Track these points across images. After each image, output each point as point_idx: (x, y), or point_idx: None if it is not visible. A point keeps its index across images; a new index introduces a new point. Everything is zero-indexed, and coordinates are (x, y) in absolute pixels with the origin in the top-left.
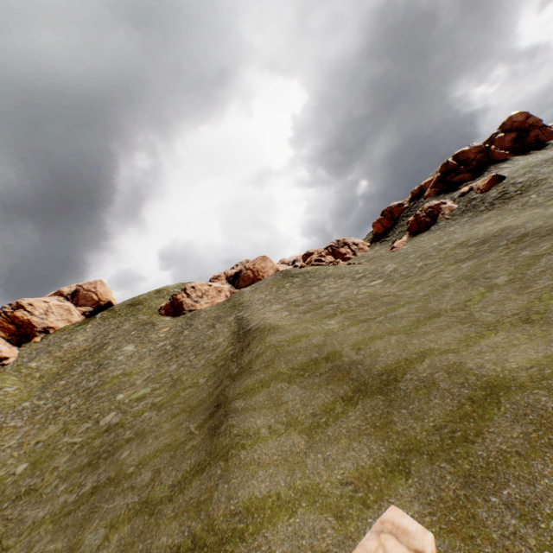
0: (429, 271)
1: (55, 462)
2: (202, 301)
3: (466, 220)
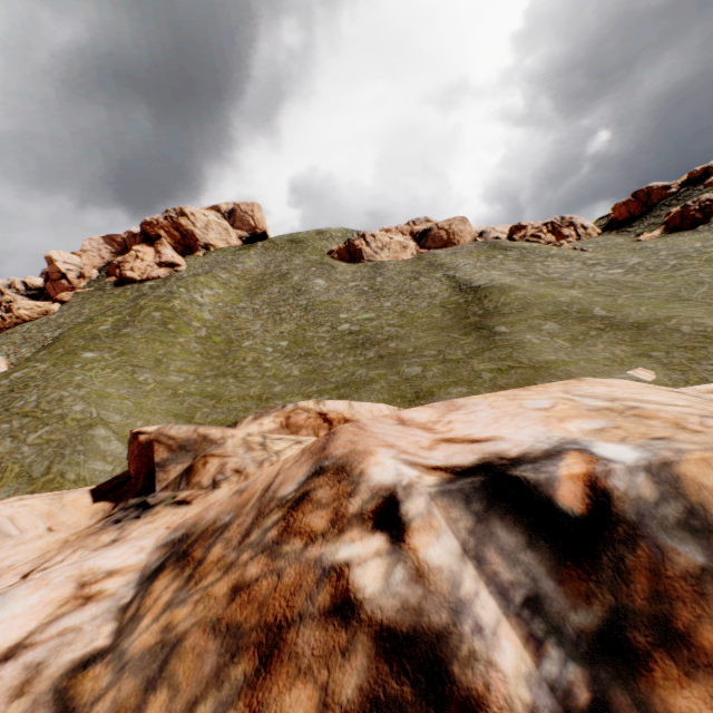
0: (684, 271)
1: (316, 344)
2: (383, 254)
3: None
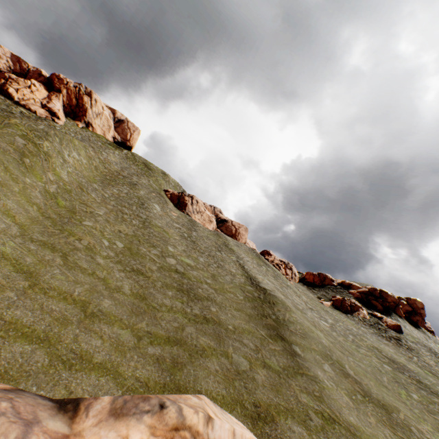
0: (362, 349)
1: (148, 264)
2: (197, 216)
3: (372, 332)
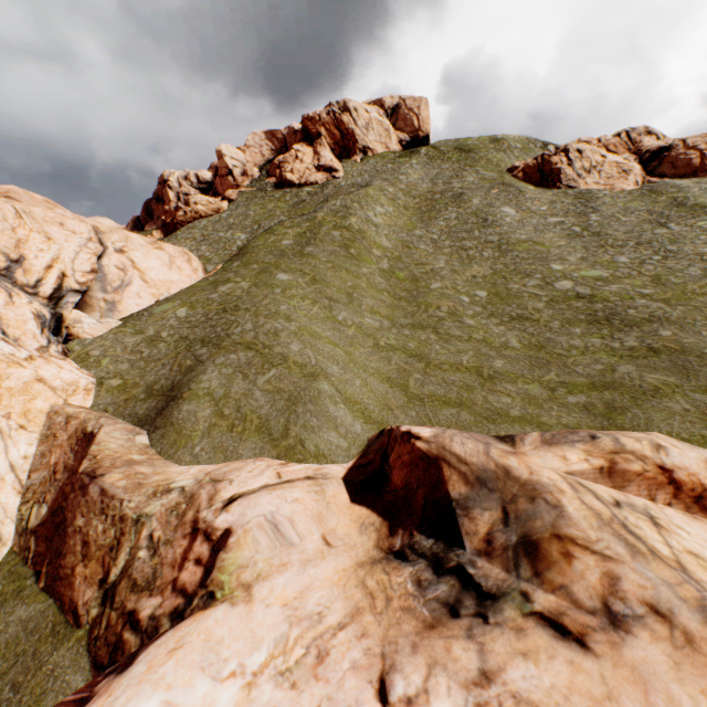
0: None
1: (529, 304)
2: (589, 179)
3: None
